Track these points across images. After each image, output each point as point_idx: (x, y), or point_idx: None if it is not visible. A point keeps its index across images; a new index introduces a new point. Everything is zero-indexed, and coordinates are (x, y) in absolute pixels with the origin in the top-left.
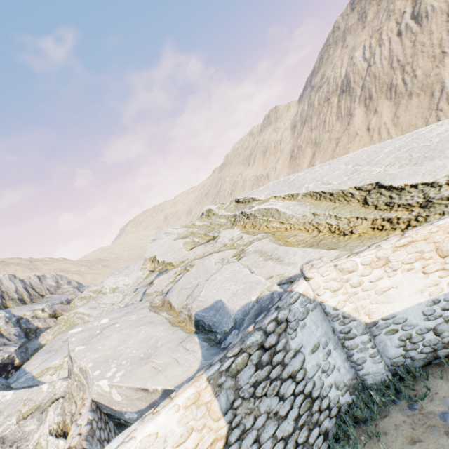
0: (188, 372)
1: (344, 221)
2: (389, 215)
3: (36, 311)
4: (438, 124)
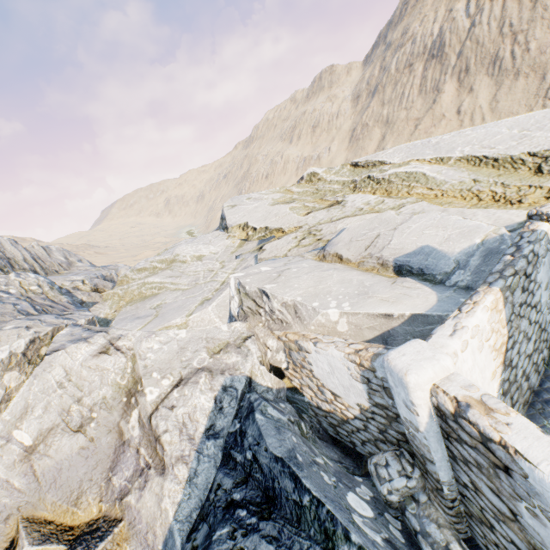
0: (428, 302)
1: (512, 189)
2: None
3: (75, 282)
4: None
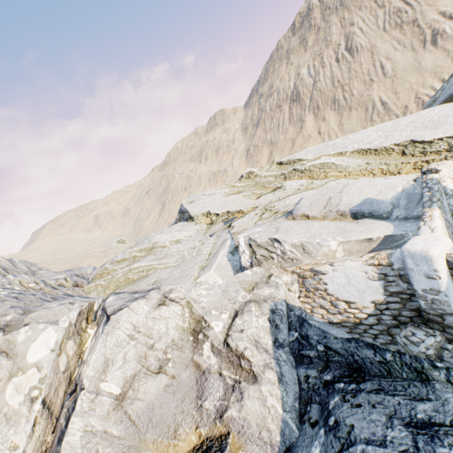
0: (389, 228)
1: (392, 166)
2: (425, 158)
3: (59, 280)
4: (430, 109)
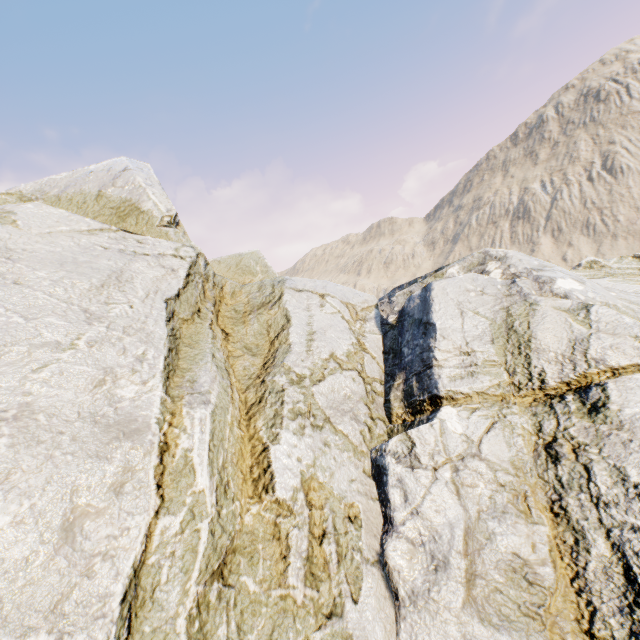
0: None
1: None
2: None
3: None
4: None
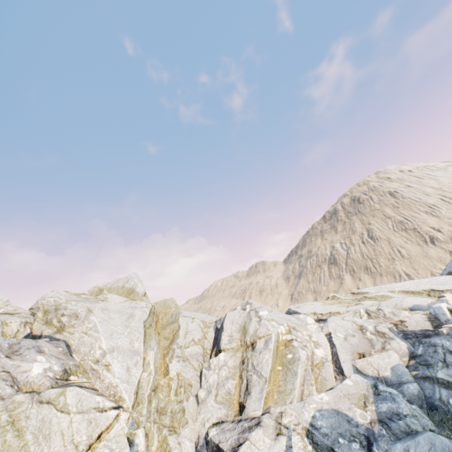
0: None
1: None
2: None
3: None
4: (438, 277)
